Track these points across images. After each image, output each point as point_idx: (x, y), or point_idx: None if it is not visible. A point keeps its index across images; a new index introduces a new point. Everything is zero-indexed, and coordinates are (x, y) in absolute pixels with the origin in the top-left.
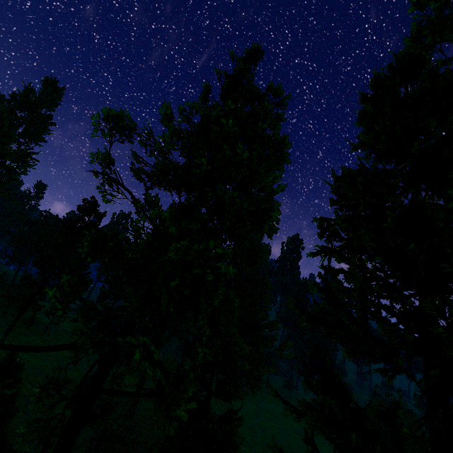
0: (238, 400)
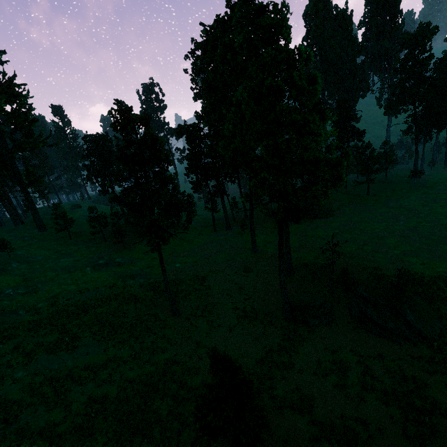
0: (366, 211)
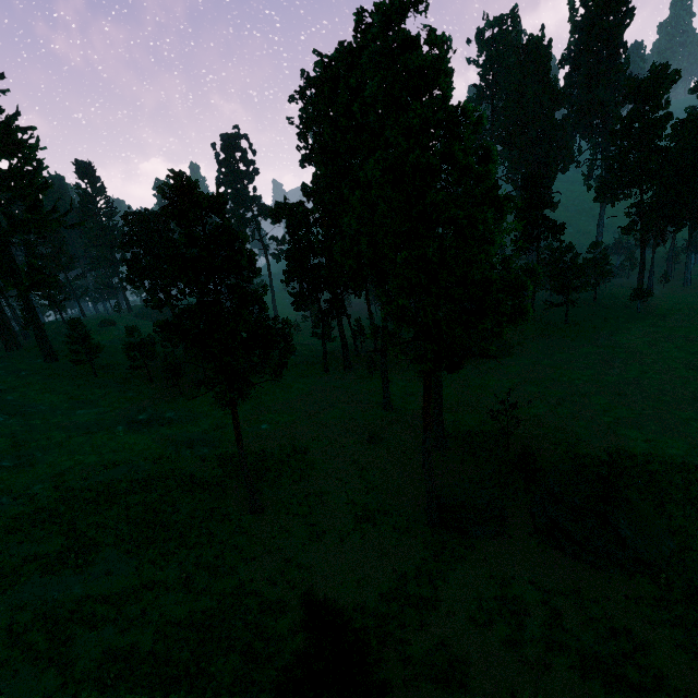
0: (563, 349)
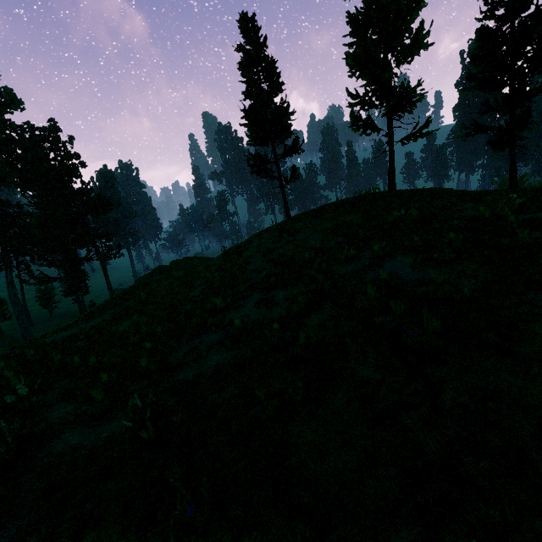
0: None
